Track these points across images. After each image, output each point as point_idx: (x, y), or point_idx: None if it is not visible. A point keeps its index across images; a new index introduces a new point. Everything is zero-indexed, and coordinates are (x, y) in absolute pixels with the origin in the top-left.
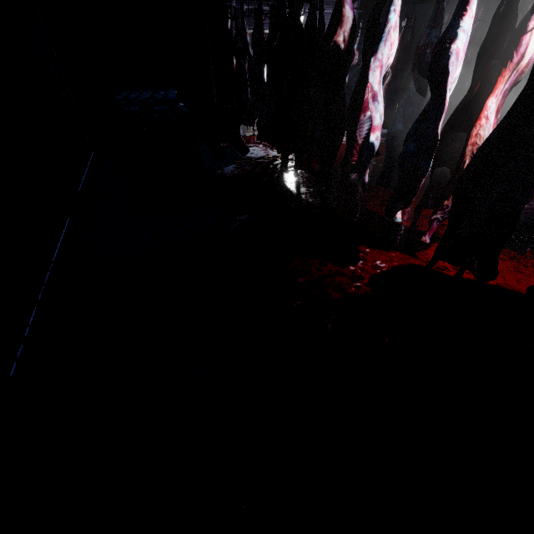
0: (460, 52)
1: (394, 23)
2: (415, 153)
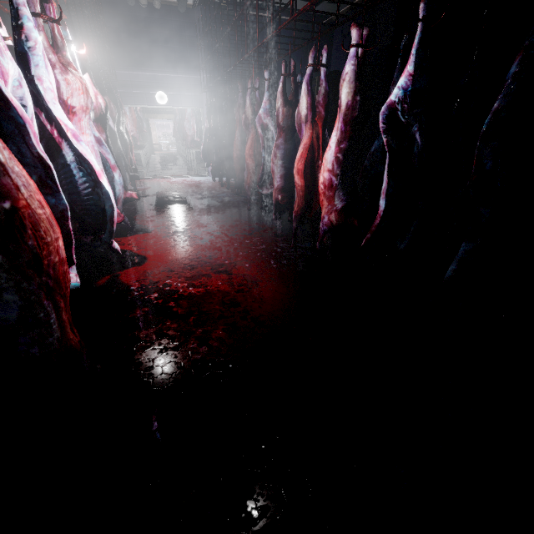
0: None
1: None
2: None
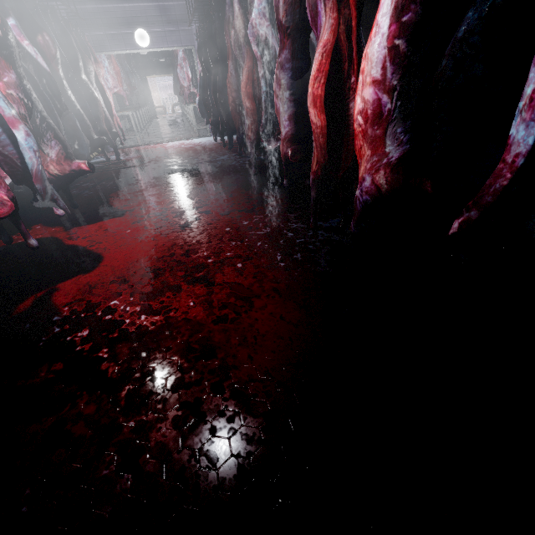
0: None
1: None
2: None
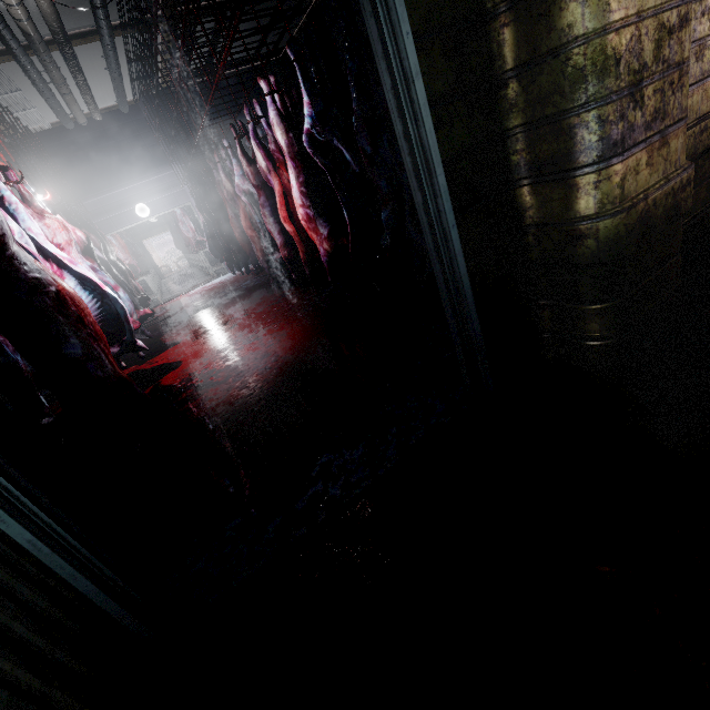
0: None
1: None
2: None
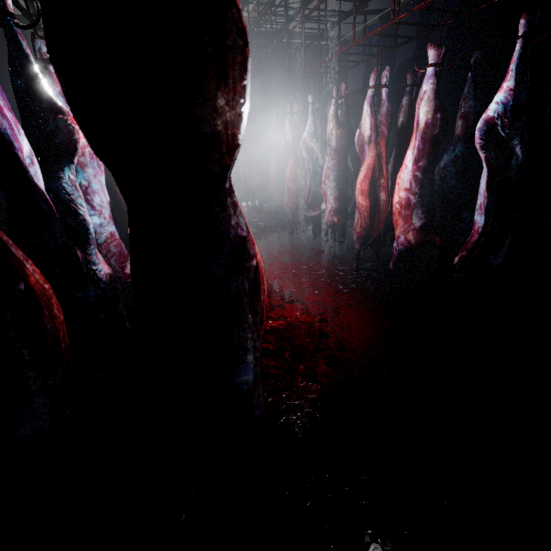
0: None
1: None
2: None
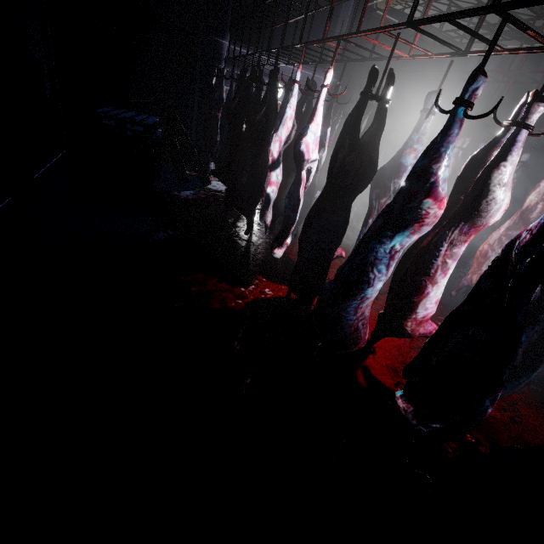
0: (311, 144)
1: (290, 115)
2: (289, 206)
